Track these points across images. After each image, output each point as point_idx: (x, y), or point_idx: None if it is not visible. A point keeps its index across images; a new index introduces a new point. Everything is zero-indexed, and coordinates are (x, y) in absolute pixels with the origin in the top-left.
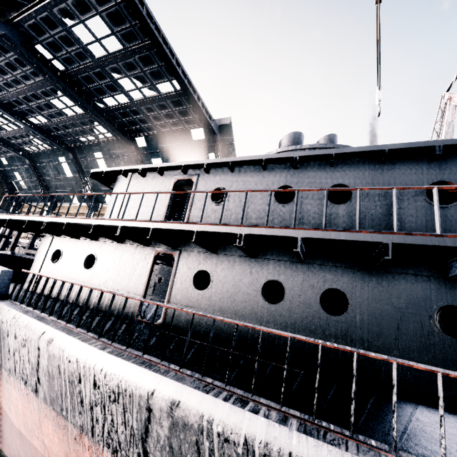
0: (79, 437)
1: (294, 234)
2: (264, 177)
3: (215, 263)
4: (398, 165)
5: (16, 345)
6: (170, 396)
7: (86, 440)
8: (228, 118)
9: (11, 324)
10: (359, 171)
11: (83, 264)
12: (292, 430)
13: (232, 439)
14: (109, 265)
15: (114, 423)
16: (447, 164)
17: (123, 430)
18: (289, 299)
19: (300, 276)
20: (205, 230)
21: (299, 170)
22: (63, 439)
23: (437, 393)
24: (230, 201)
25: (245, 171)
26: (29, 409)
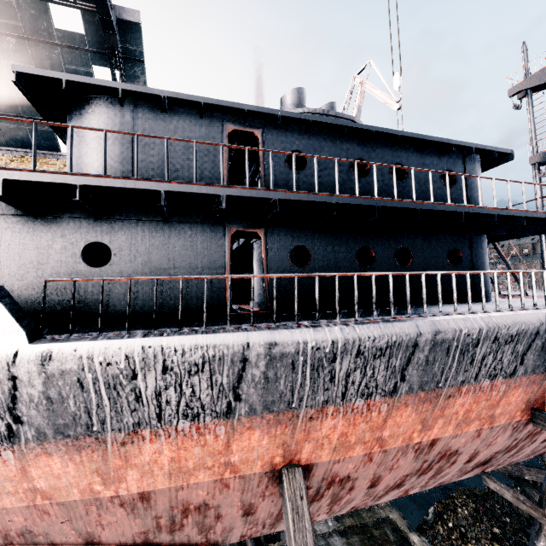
0: (319, 412)
1: (416, 207)
2: (340, 146)
3: (310, 237)
4: (429, 153)
5: (169, 381)
6: (431, 329)
7: (330, 409)
8: (134, 11)
9: (147, 357)
10: (409, 154)
11: (81, 261)
12: (490, 316)
13: (472, 333)
14: (149, 256)
15: (375, 373)
16: (450, 158)
17: (383, 374)
18: (378, 261)
19: (382, 242)
20: (344, 202)
21: (369, 144)
22: (284, 431)
23: (450, 296)
24: (311, 168)
25: (320, 135)
26: (200, 444)
